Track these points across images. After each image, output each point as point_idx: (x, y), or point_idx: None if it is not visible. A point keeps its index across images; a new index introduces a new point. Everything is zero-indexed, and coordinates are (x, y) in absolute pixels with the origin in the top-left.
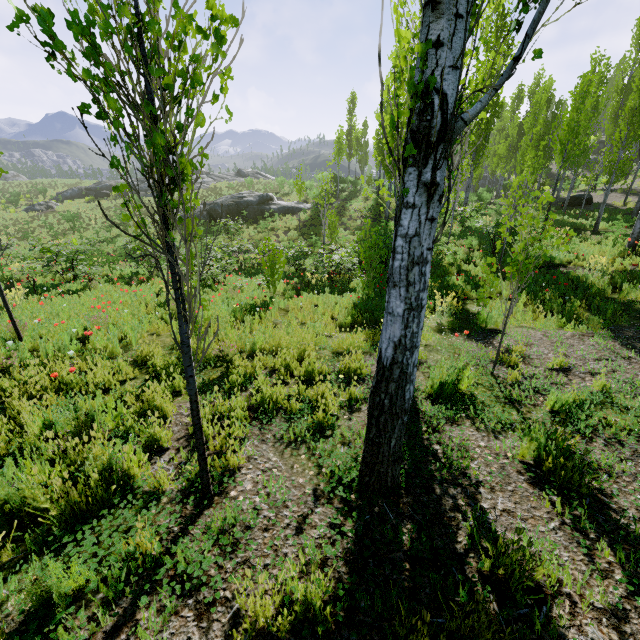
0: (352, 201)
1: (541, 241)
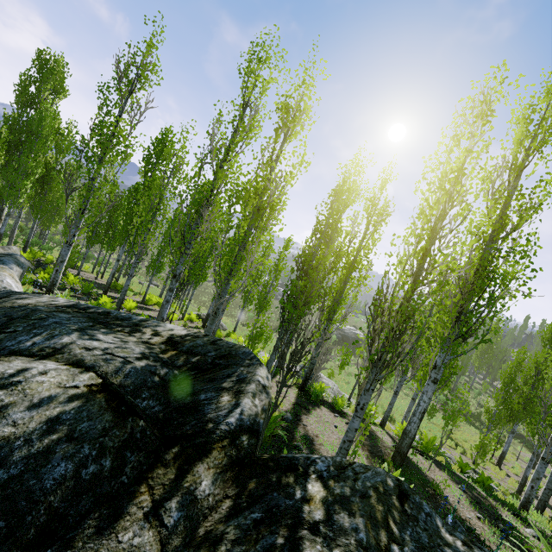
0: None
1: None
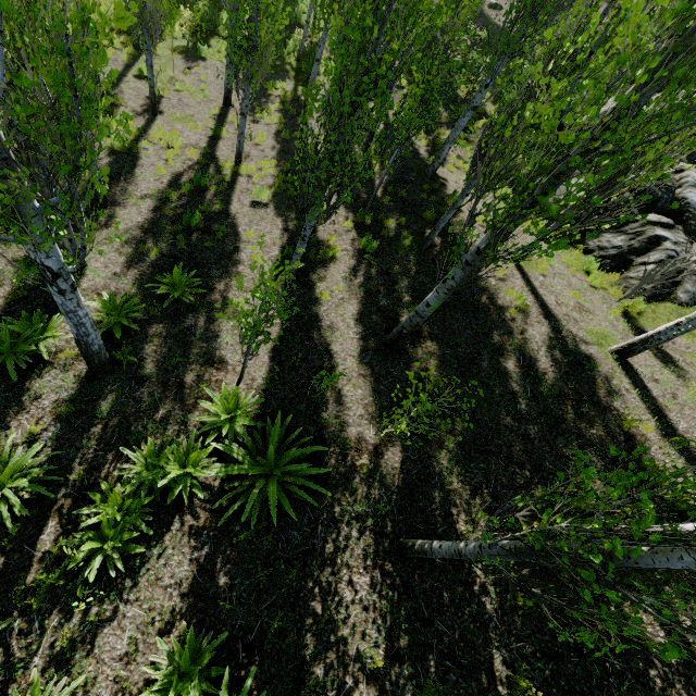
0: None
1: None
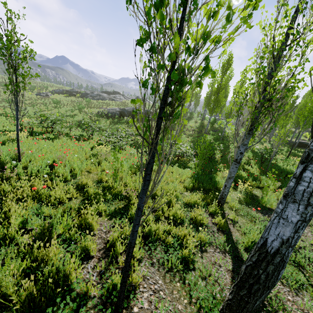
0: (189, 121)
1: (288, 162)
